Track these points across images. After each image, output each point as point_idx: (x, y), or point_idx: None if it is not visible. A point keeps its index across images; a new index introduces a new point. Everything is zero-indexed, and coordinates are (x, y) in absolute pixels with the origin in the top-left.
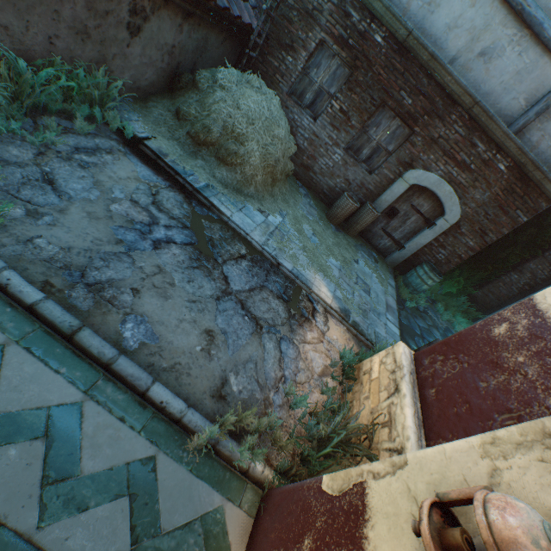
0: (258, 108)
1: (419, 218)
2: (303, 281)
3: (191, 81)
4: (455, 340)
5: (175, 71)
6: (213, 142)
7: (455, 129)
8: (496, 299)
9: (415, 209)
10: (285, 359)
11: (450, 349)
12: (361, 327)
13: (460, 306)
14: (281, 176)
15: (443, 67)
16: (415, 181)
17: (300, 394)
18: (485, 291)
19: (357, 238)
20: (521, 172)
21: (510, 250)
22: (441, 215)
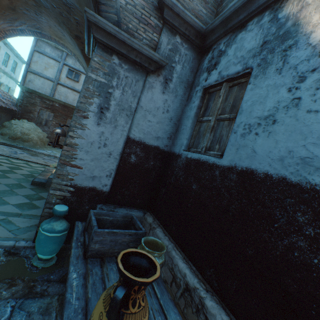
0: (30, 127)
1: None
2: None
3: (2, 126)
4: None
5: None
6: (19, 137)
7: None
8: None
9: None
10: None
11: None
12: None
13: None
14: (46, 142)
15: None
16: None
17: None
18: None
19: None
20: None
21: None
22: None
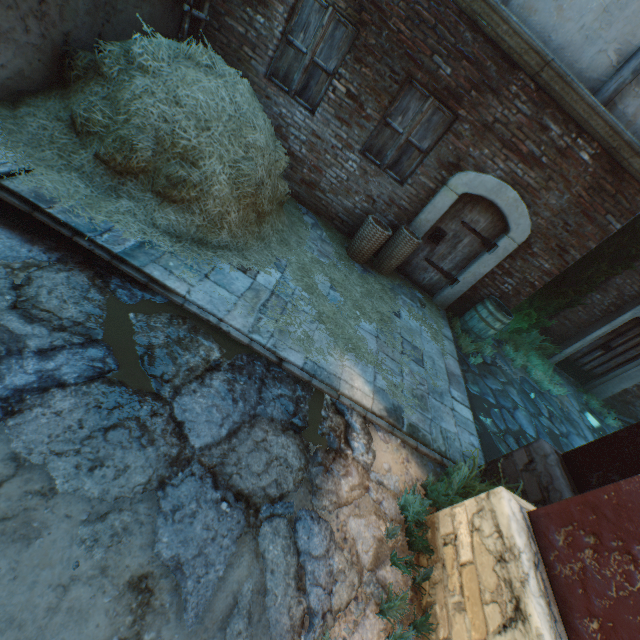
0: (213, 101)
1: (475, 239)
2: (324, 381)
3: (93, 64)
4: (611, 503)
5: (60, 49)
6: (144, 166)
7: (516, 107)
8: (575, 327)
9: (468, 228)
10: (307, 567)
11: (607, 525)
12: (421, 431)
13: (531, 342)
14: (270, 207)
15: (496, 10)
16: (465, 188)
17: (342, 637)
18: (561, 319)
19: (393, 275)
20: (612, 161)
21: (595, 266)
22: (504, 232)
